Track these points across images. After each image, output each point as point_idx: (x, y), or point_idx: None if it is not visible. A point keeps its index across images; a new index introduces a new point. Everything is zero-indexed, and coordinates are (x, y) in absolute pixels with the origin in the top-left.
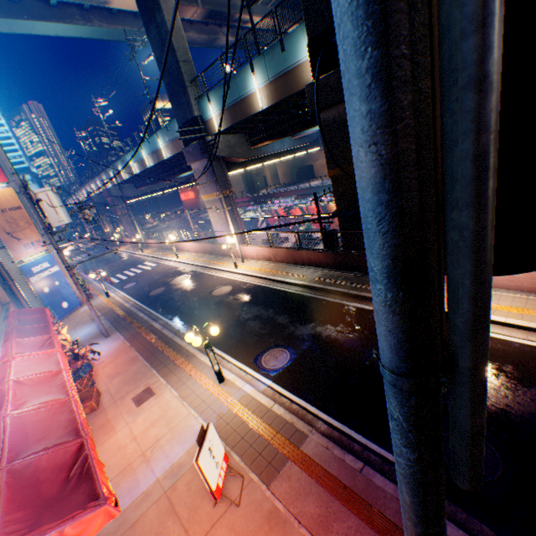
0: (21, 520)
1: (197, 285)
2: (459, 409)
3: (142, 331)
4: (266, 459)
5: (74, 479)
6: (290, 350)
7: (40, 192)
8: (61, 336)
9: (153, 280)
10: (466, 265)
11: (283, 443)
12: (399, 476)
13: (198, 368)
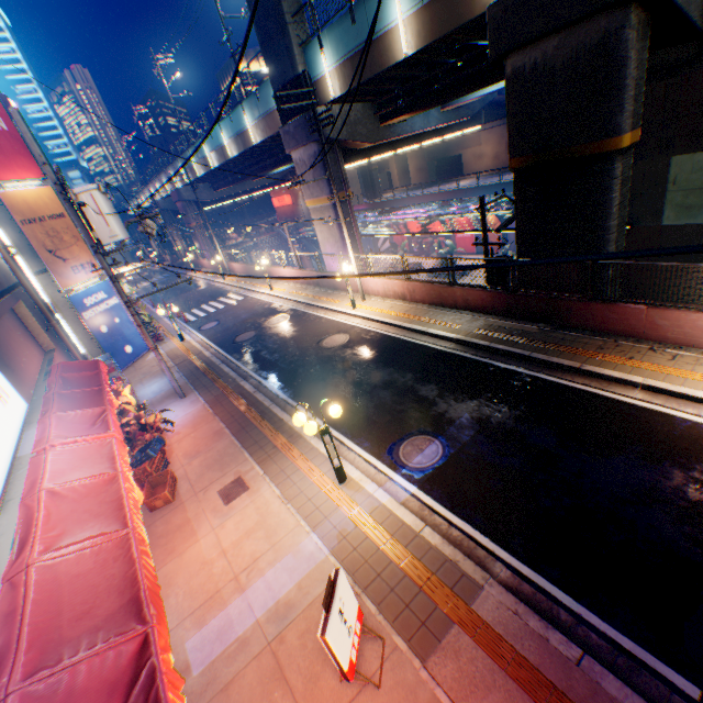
0: None
1: (299, 330)
2: None
3: (228, 393)
4: (418, 616)
5: None
6: (441, 441)
7: (82, 192)
8: (123, 398)
9: (240, 321)
10: None
11: (443, 594)
12: None
13: (308, 457)
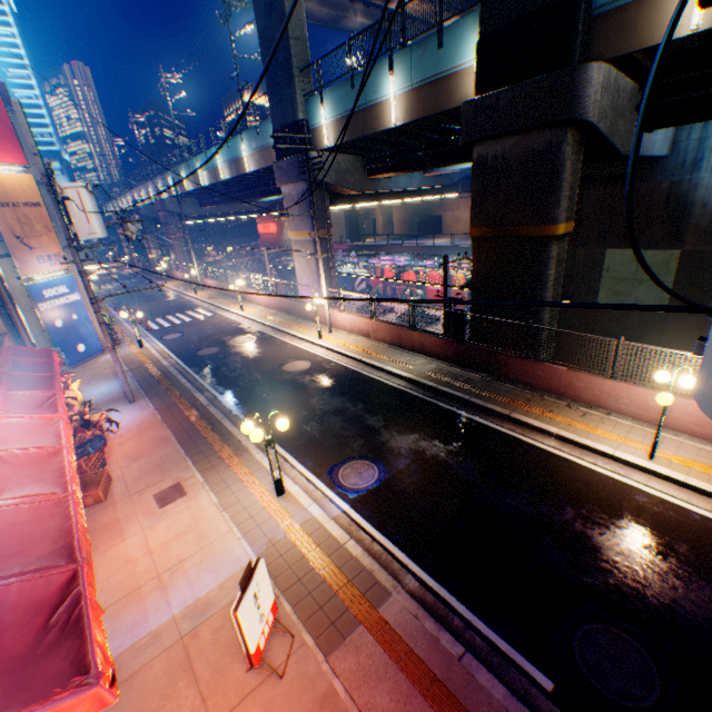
0: None
1: (263, 352)
2: None
3: (181, 402)
4: (329, 617)
5: (56, 630)
6: (379, 466)
7: (69, 187)
8: (70, 392)
9: (205, 336)
10: None
11: (355, 598)
12: None
13: (251, 469)
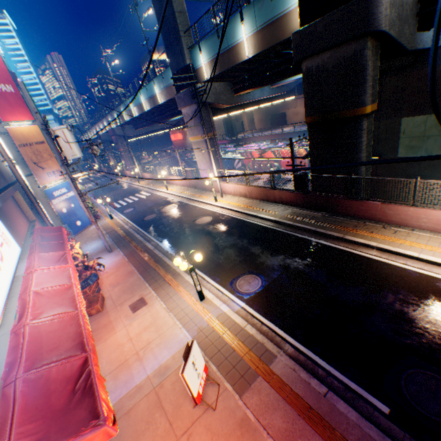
0: (31, 432)
1: (182, 214)
2: None
3: (138, 249)
4: (239, 372)
5: (79, 393)
6: (261, 277)
7: (57, 129)
8: (75, 250)
9: (147, 208)
10: None
11: (254, 360)
12: None
13: (183, 286)
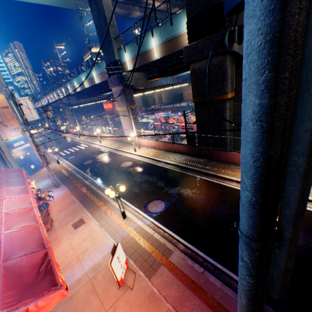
0: (12, 296)
1: (111, 160)
2: (279, 258)
3: (78, 185)
4: (149, 264)
5: (42, 273)
6: (164, 202)
7: (22, 99)
8: (31, 185)
9: (86, 155)
10: (297, 185)
11: (159, 255)
12: (240, 290)
13: (111, 209)
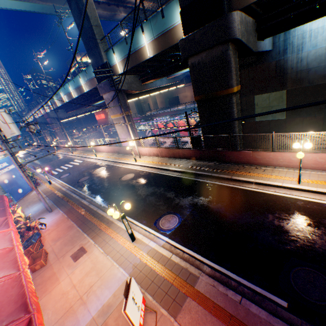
0: None
1: (110, 173)
2: None
3: (75, 206)
4: (171, 297)
5: None
6: (178, 215)
7: None
8: (17, 214)
9: (81, 172)
10: None
11: (182, 284)
12: None
13: (116, 231)
